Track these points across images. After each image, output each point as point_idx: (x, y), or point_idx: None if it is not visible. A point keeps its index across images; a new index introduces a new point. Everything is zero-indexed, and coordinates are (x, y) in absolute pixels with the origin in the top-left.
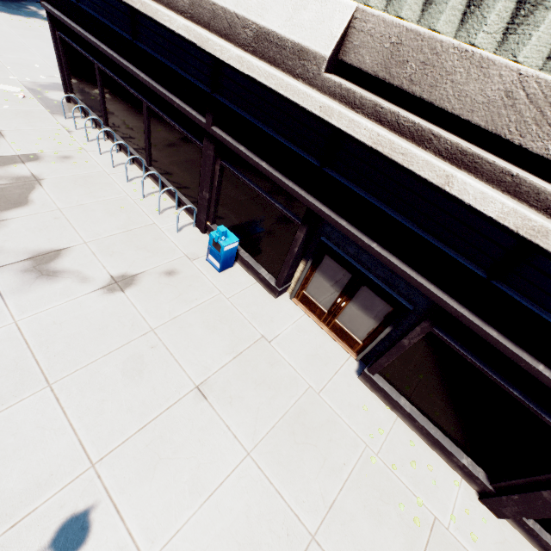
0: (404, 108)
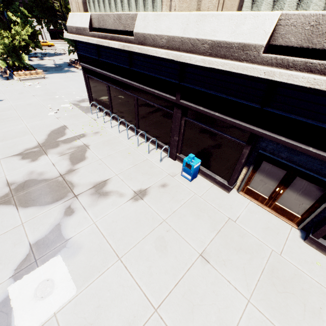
0: (324, 60)
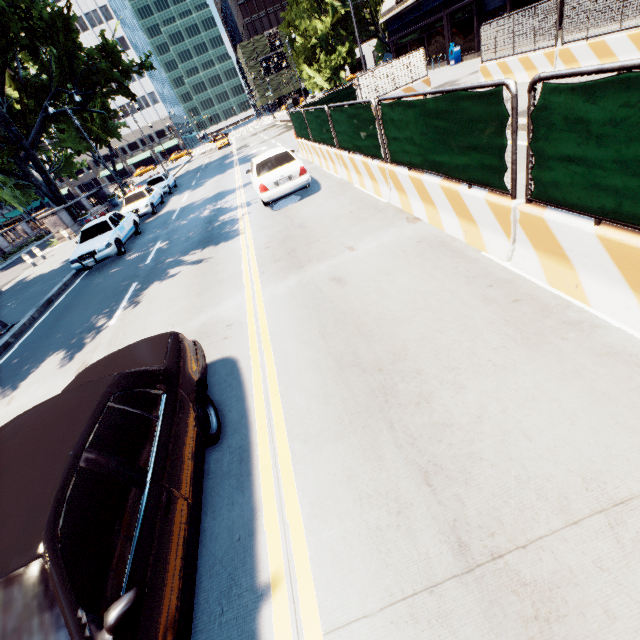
0: None
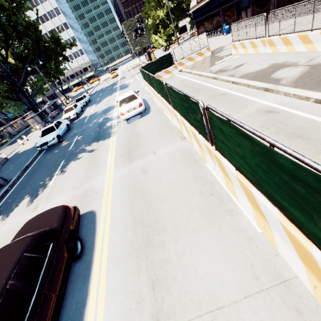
0: None
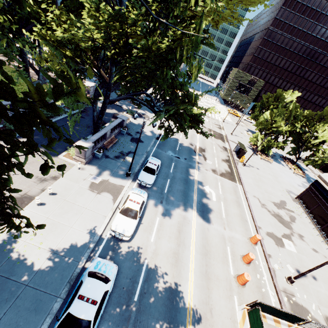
0: None
